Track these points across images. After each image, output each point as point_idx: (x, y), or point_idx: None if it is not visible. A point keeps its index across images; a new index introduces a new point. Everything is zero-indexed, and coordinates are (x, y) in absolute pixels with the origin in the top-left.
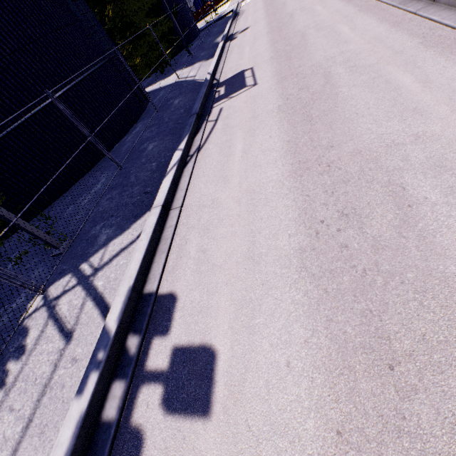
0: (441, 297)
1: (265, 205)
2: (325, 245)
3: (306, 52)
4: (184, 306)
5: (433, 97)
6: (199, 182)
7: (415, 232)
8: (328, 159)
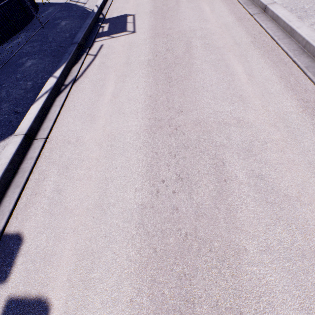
0: (233, 267)
1: (121, 154)
2: (161, 205)
3: (177, 17)
4: (28, 251)
5: (253, 90)
6: (68, 115)
7: (225, 205)
8: (177, 122)
